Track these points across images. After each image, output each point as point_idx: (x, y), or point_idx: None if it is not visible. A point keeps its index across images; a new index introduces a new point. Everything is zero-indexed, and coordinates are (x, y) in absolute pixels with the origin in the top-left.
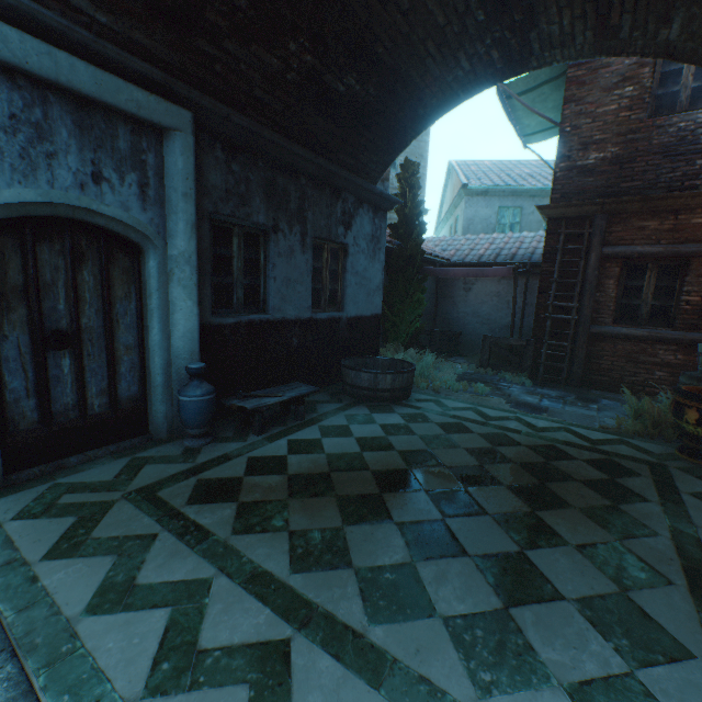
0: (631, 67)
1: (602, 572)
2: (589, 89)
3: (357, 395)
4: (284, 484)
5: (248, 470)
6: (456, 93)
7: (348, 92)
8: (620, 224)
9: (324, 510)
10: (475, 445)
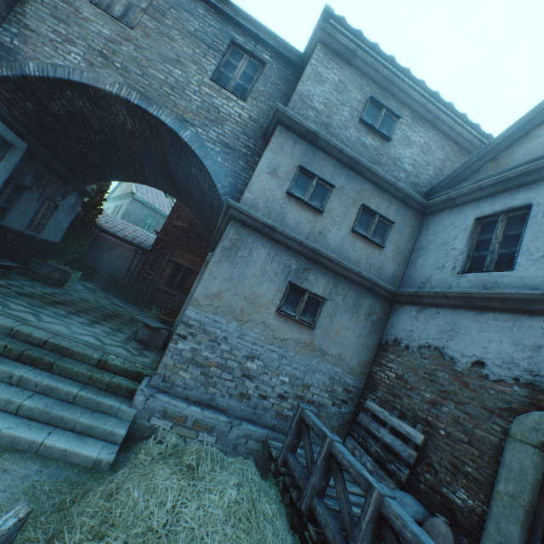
0: None
1: (117, 327)
2: None
3: (35, 277)
4: (15, 292)
5: None
6: (137, 181)
7: (95, 161)
8: (179, 251)
9: (36, 301)
10: (92, 306)
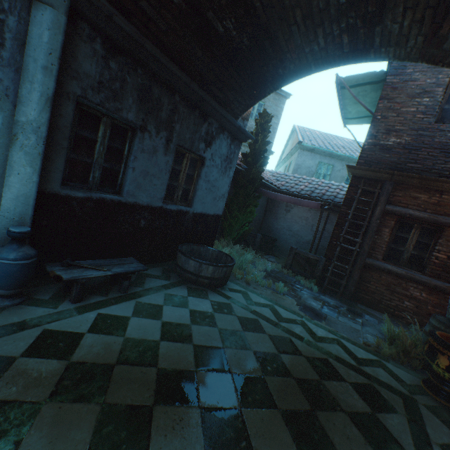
0: (430, 85)
1: None
2: (399, 93)
3: (183, 276)
4: (56, 375)
5: (31, 347)
6: (309, 64)
7: (225, 34)
8: (401, 191)
9: (75, 428)
10: (263, 349)
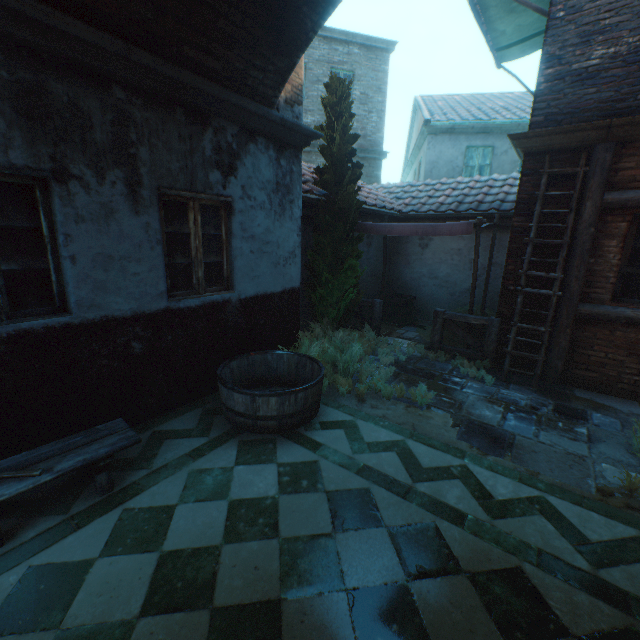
0: None
1: None
2: None
3: (232, 421)
4: None
5: None
6: None
7: None
8: (633, 157)
9: None
10: (372, 578)
